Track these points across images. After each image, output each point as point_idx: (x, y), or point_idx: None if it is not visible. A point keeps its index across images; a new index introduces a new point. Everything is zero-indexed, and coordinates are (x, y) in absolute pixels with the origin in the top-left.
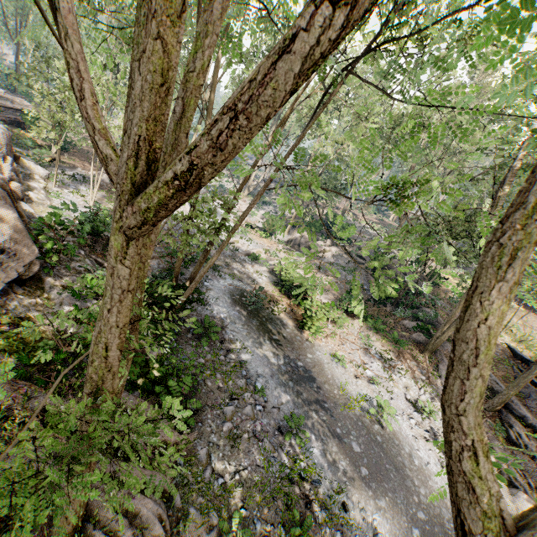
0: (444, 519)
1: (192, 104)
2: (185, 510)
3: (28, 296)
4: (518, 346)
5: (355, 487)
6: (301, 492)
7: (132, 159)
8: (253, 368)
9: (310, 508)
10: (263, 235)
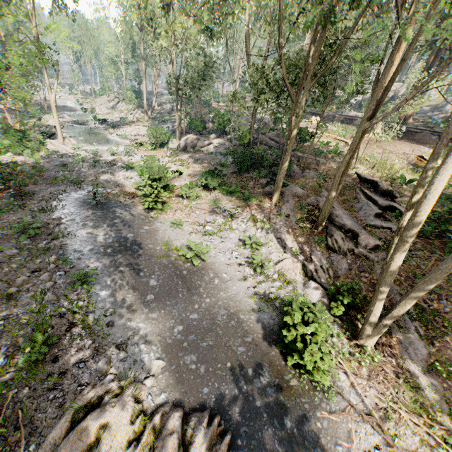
0: (218, 315)
1: None
2: None
3: None
4: (371, 171)
5: (132, 309)
6: (68, 322)
7: None
8: (74, 247)
9: (69, 331)
10: (149, 147)
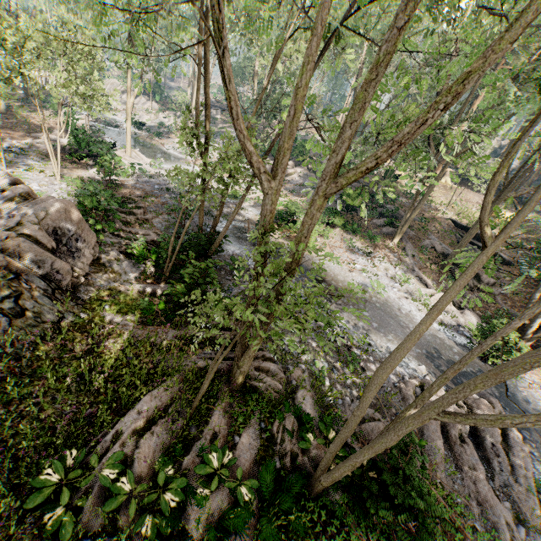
0: (426, 336)
1: (299, 108)
2: (285, 368)
3: (100, 273)
4: (458, 218)
5: (372, 334)
6: (343, 344)
7: (338, 163)
8: None
9: (351, 350)
10: None
